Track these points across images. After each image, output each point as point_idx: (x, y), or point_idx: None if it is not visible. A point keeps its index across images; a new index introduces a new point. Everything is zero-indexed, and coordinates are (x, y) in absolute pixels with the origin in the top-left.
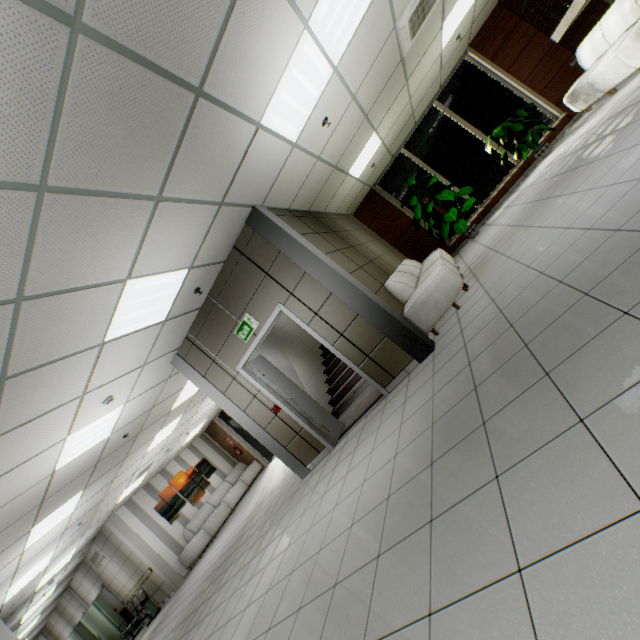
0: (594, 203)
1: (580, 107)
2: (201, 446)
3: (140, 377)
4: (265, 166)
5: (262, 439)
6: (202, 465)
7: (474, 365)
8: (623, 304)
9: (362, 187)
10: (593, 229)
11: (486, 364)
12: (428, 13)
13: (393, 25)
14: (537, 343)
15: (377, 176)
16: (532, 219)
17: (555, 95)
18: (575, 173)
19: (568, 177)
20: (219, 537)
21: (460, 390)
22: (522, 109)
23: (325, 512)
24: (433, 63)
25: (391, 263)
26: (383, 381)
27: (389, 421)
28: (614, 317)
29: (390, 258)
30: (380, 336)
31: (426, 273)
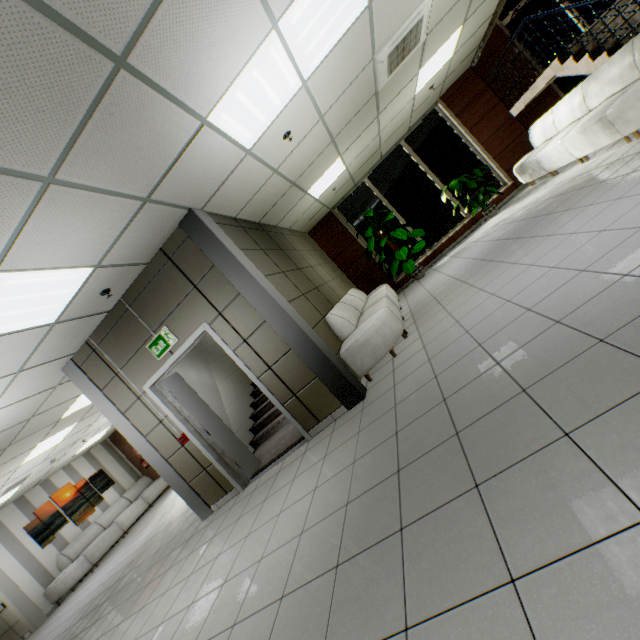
0: (535, 282)
1: (526, 179)
2: (101, 455)
3: (12, 385)
4: (209, 168)
5: (162, 471)
6: (98, 477)
7: (401, 437)
8: (564, 421)
9: (321, 208)
10: (533, 311)
11: (414, 442)
12: (407, 55)
13: (372, 56)
14: (469, 436)
15: (337, 200)
16: (475, 278)
17: (507, 163)
18: (518, 243)
19: (511, 245)
20: (101, 567)
21: (383, 467)
22: (478, 169)
23: (212, 586)
24: (406, 105)
25: (338, 291)
26: (307, 424)
27: (305, 477)
28: (554, 435)
29: (338, 285)
30: (311, 375)
31: (369, 311)
